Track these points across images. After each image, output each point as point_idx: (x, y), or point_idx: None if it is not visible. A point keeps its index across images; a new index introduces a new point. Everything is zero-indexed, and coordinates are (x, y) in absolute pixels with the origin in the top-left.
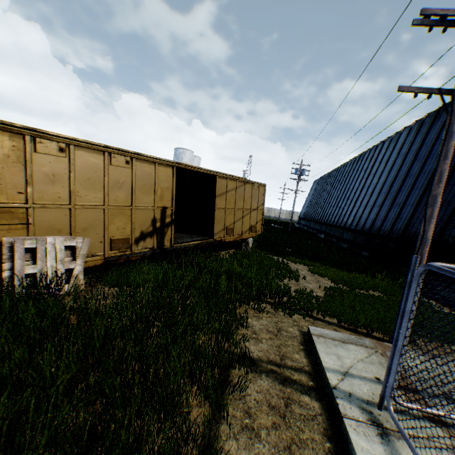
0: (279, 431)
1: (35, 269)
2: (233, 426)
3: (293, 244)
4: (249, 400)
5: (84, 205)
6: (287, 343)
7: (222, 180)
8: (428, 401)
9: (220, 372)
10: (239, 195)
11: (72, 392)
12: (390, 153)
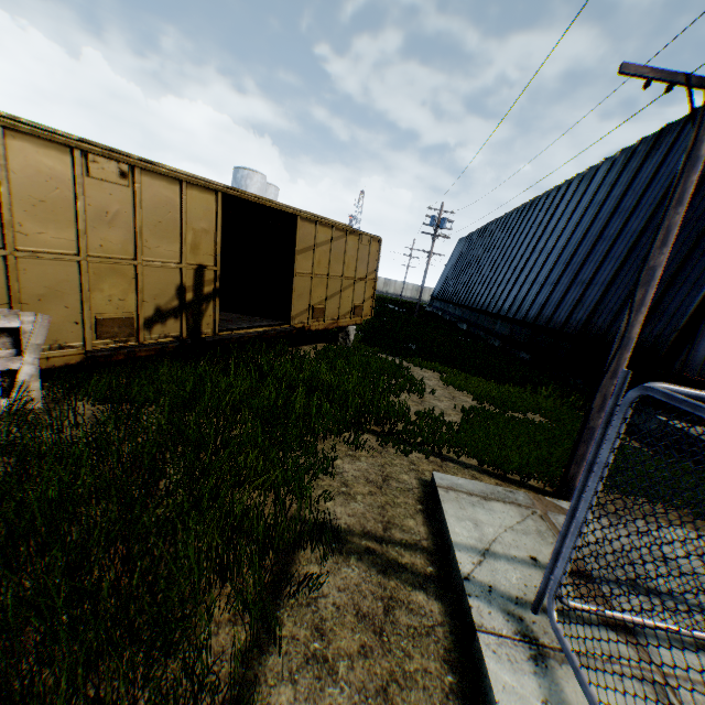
0: (371, 661)
1: None
2: (290, 658)
3: (420, 337)
4: (323, 606)
5: (37, 251)
6: (397, 501)
7: (308, 226)
8: (607, 593)
9: (274, 564)
10: (336, 254)
11: None
12: (579, 201)
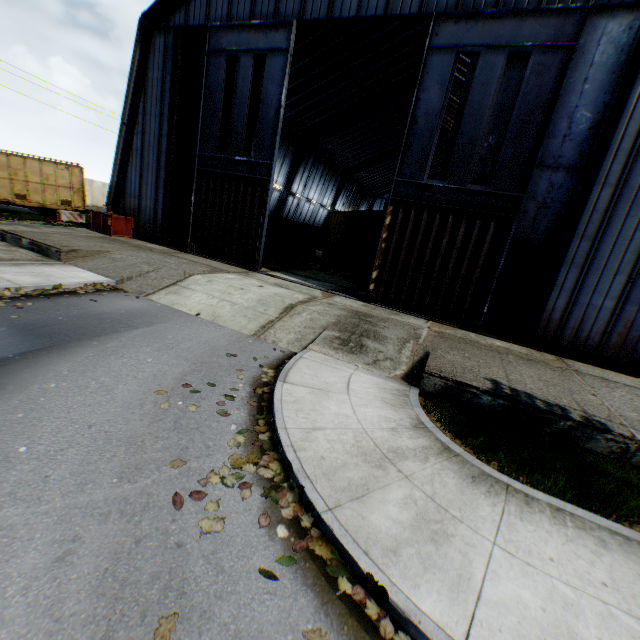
0: None
1: None
2: None
3: None
4: None
5: None
6: None
7: (3, 157)
8: None
9: None
10: (34, 172)
11: None
12: None
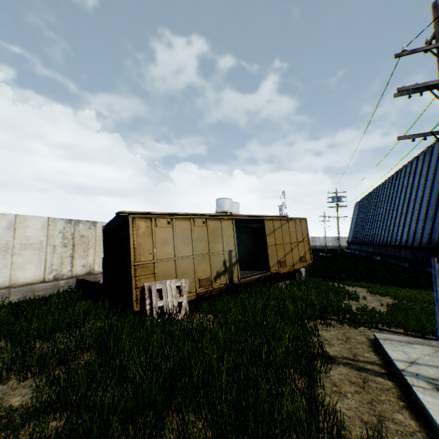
0: (361, 394)
1: (162, 303)
2: (326, 390)
3: (346, 269)
4: (333, 378)
5: (182, 256)
6: (356, 346)
7: (269, 222)
8: None
9: (308, 357)
10: (284, 232)
11: (219, 367)
12: (427, 167)
